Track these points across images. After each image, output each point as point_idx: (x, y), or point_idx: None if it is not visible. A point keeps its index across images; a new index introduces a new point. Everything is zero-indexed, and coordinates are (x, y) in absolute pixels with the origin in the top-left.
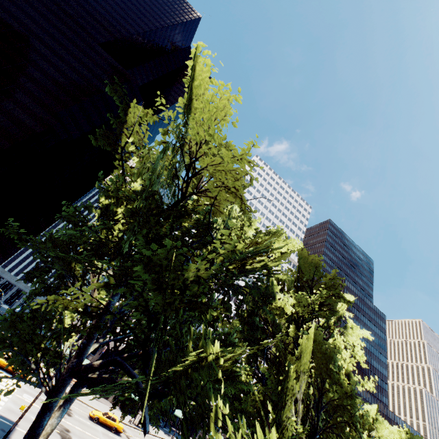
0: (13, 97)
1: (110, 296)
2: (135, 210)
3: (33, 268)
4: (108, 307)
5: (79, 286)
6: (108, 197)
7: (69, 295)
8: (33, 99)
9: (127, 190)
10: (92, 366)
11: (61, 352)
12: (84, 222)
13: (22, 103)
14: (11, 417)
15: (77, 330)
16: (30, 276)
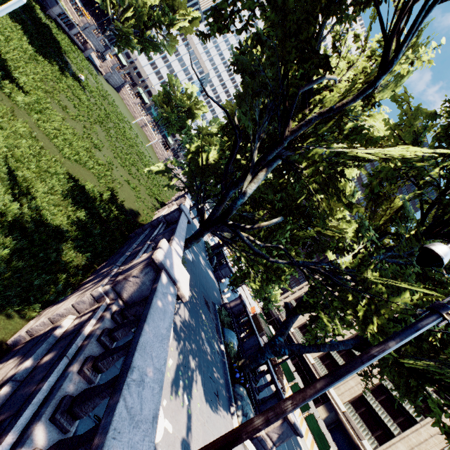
0: None
1: None
2: None
3: None
4: None
5: None
6: None
7: None
8: None
9: None
10: None
11: None
12: None
13: None
14: None
15: None
16: None
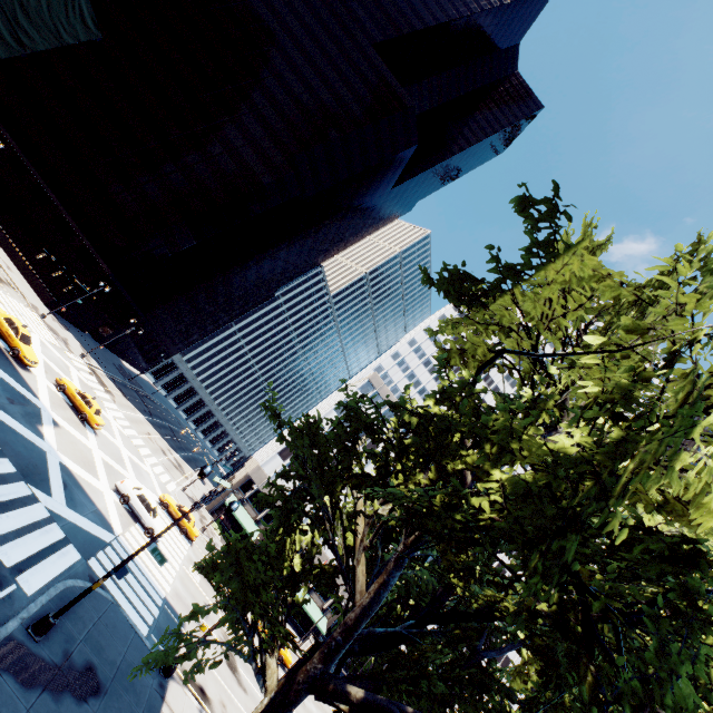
0: (245, 129)
1: (389, 568)
2: (538, 491)
3: (292, 491)
4: (384, 589)
5: (342, 529)
6: (441, 403)
7: (323, 535)
8: (268, 132)
9: (536, 448)
10: (346, 695)
11: (279, 598)
12: (382, 430)
13: (254, 139)
14: (179, 608)
15: (309, 577)
16: (289, 507)
